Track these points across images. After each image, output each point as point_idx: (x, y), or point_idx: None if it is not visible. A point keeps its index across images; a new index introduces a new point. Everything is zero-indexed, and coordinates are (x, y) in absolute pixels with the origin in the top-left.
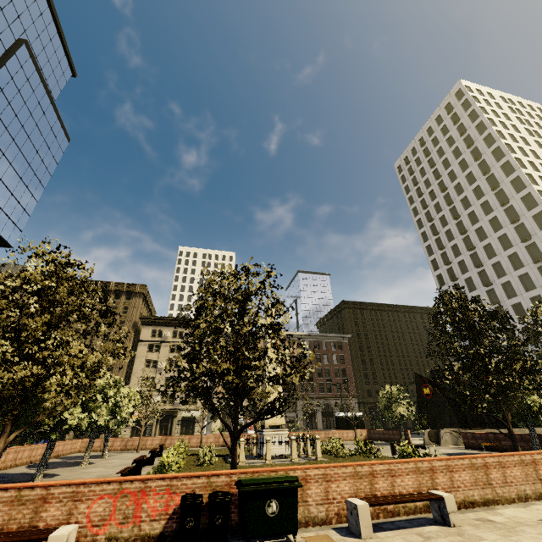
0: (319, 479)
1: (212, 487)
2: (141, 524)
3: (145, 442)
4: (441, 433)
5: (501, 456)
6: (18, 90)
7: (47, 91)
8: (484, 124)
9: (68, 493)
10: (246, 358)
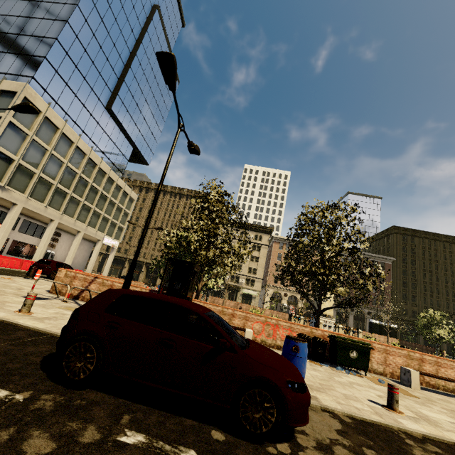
0: (381, 351)
1: (313, 334)
2: (276, 340)
3: (225, 302)
4: None
5: None
6: (153, 49)
7: (168, 45)
8: None
9: (242, 315)
10: (337, 268)
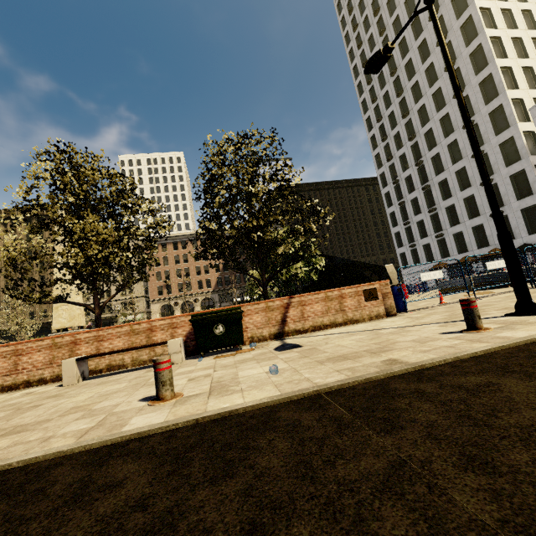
0: None
1: None
2: None
3: None
4: None
5: None
6: None
7: None
8: None
9: None
10: None
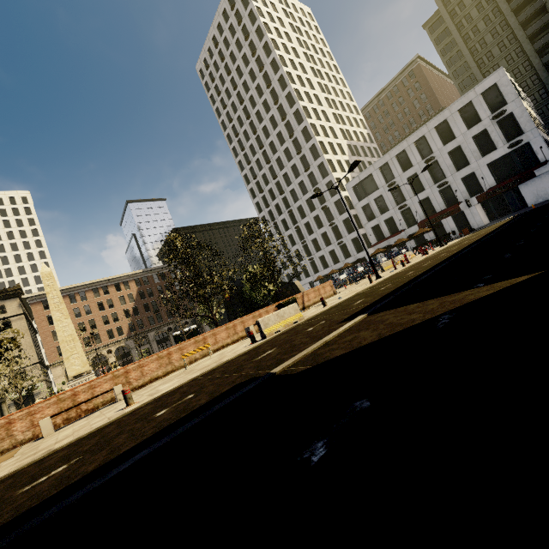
0: (24, 417)
1: None
2: None
3: None
4: None
5: (182, 344)
6: None
7: None
8: (262, 30)
9: None
10: None
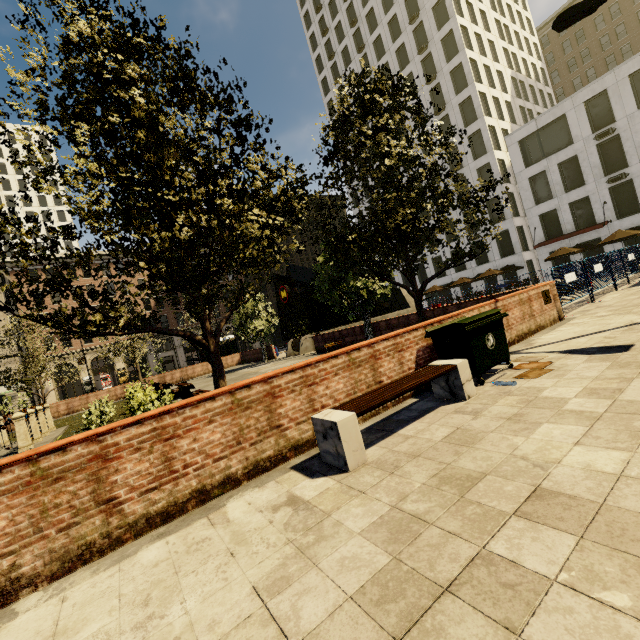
0: None
1: None
2: None
3: None
4: (301, 340)
5: None
6: None
7: None
8: None
9: None
10: None
